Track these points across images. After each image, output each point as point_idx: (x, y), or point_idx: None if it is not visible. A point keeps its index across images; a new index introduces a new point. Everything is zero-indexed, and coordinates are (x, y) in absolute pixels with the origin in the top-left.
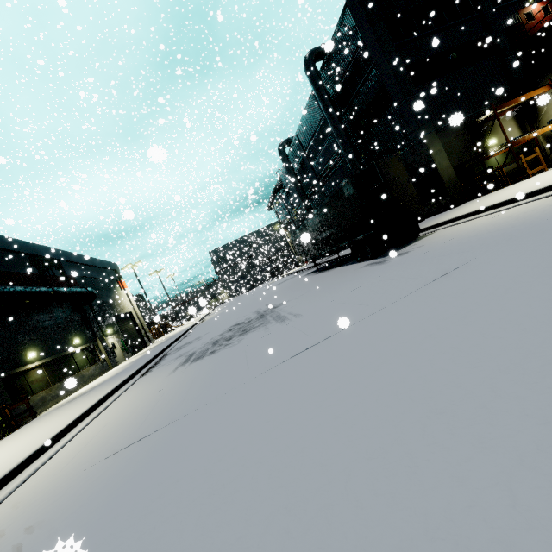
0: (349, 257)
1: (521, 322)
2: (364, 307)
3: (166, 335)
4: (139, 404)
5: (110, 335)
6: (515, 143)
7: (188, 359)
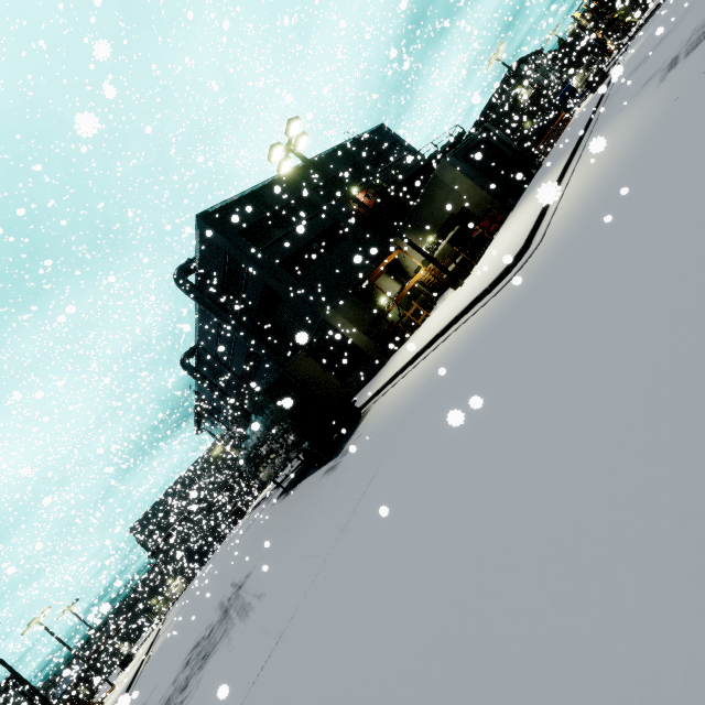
0: None
1: (390, 553)
2: (314, 560)
3: None
4: None
5: None
6: (398, 298)
7: None
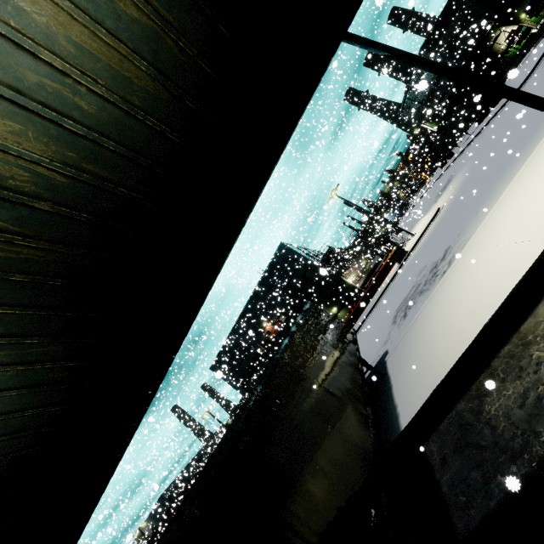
0: None
1: None
2: None
3: None
4: None
5: None
6: None
7: None
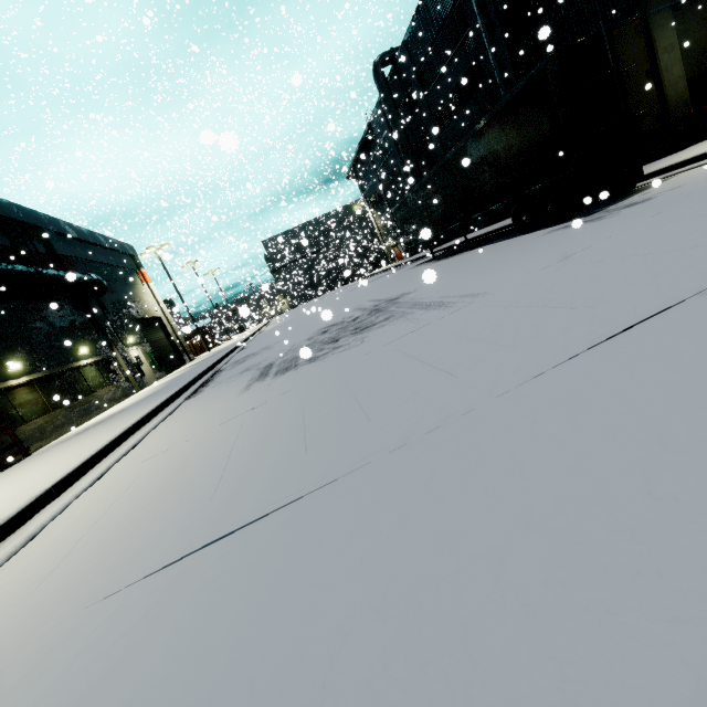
0: (485, 238)
1: None
2: None
3: (210, 351)
4: (196, 444)
5: (133, 346)
6: None
7: (265, 372)
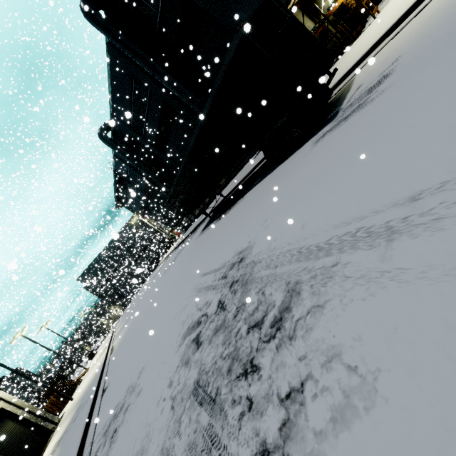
0: (238, 189)
1: None
2: None
3: (72, 399)
4: None
5: None
6: (328, 15)
7: None
